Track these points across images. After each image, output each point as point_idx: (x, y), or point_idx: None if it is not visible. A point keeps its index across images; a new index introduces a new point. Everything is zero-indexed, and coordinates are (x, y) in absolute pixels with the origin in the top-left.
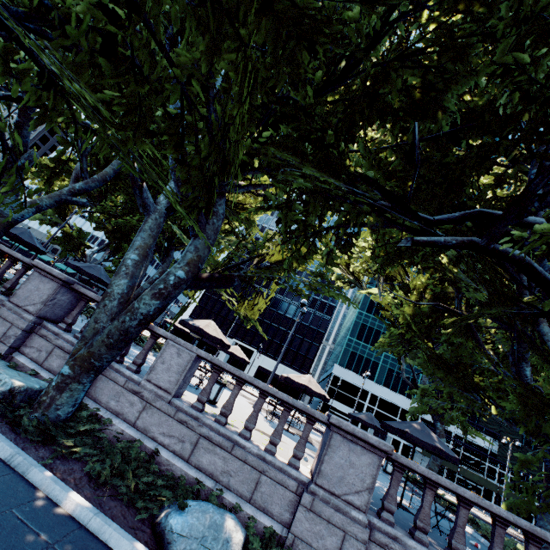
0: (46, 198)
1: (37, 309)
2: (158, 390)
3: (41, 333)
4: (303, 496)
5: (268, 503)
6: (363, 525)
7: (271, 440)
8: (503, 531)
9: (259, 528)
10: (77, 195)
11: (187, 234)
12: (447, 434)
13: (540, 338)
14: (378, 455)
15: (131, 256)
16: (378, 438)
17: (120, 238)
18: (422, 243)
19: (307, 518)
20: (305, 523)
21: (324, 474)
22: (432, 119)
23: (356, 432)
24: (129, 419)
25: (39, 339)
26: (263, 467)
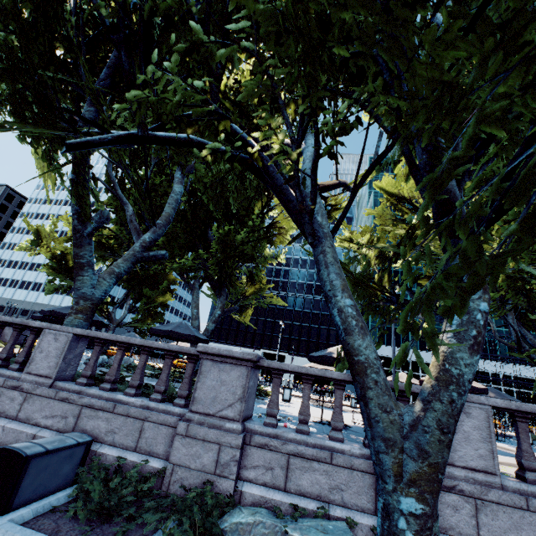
0: (122, 263)
1: (238, 412)
2: (474, 474)
3: (257, 443)
4: None
5: None
6: None
7: None
8: None
9: None
10: (149, 248)
11: (242, 258)
12: (495, 377)
13: None
14: None
15: (346, 302)
16: None
17: (138, 284)
18: None
19: None
20: None
21: None
22: None
23: None
24: (466, 533)
25: (259, 451)
26: None
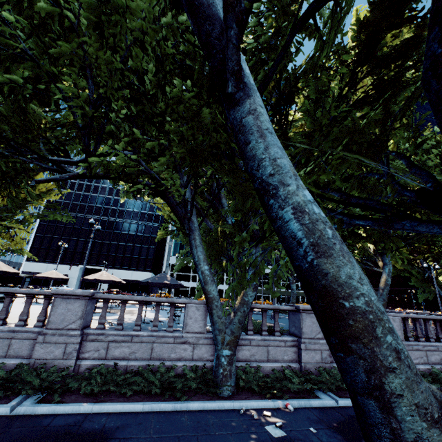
0: None
1: None
2: None
3: None
4: (38, 338)
5: (19, 352)
6: (78, 336)
7: (19, 319)
8: (159, 307)
9: (14, 366)
10: None
11: None
12: None
13: (222, 206)
14: (85, 299)
15: None
16: (83, 291)
17: None
18: (44, 181)
19: (42, 347)
20: (41, 350)
21: (52, 322)
22: (48, 99)
23: (68, 293)
24: None
25: None
26: (12, 336)
